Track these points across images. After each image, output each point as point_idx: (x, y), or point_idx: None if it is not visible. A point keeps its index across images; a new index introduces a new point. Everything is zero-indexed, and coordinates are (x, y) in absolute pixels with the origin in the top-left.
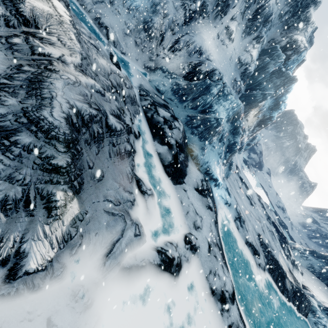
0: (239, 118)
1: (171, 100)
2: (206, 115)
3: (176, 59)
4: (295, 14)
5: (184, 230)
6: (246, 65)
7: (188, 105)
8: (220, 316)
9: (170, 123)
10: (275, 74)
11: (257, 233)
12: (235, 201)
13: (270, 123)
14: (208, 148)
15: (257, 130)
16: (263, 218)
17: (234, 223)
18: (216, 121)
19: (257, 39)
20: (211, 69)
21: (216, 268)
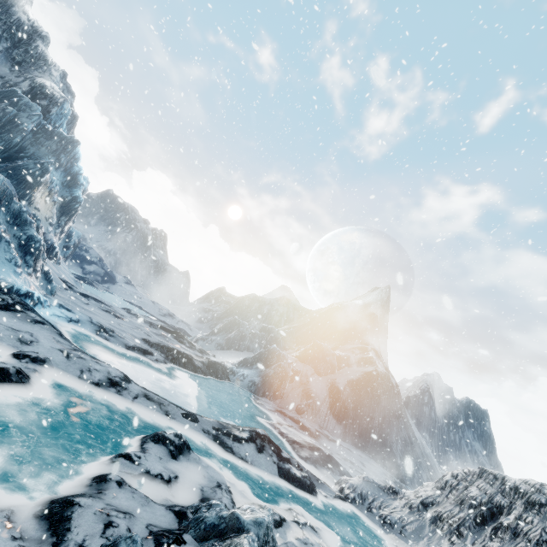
0: (13, 199)
1: None
2: None
3: None
4: (18, 45)
5: (7, 352)
6: None
7: None
8: (120, 397)
9: None
10: (41, 134)
11: (141, 339)
12: (85, 315)
13: (80, 206)
14: None
15: (66, 221)
16: (144, 326)
17: (99, 336)
18: None
19: None
20: None
21: (88, 365)
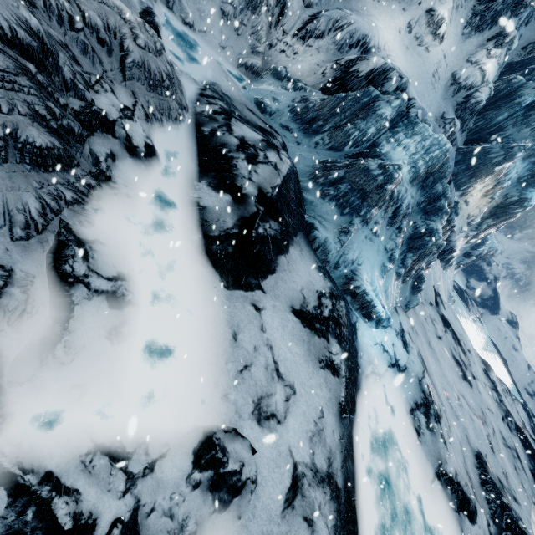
0: (443, 178)
1: (287, 129)
2: (360, 160)
3: (308, 54)
4: None
5: (214, 419)
6: (469, 90)
7: (324, 141)
8: None
9: (254, 151)
10: None
11: (474, 450)
12: (420, 364)
13: (521, 212)
14: (359, 233)
15: (489, 225)
16: (494, 413)
17: (411, 416)
18: (380, 170)
19: (497, 39)
20: (382, 66)
21: None
